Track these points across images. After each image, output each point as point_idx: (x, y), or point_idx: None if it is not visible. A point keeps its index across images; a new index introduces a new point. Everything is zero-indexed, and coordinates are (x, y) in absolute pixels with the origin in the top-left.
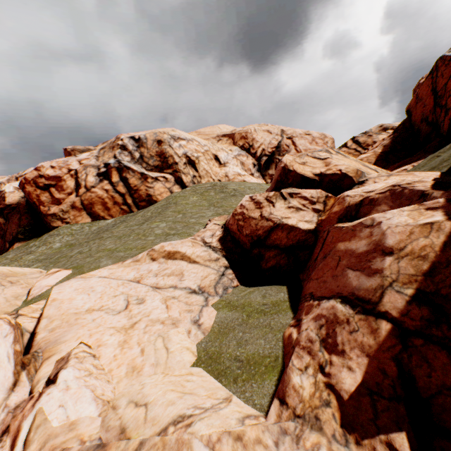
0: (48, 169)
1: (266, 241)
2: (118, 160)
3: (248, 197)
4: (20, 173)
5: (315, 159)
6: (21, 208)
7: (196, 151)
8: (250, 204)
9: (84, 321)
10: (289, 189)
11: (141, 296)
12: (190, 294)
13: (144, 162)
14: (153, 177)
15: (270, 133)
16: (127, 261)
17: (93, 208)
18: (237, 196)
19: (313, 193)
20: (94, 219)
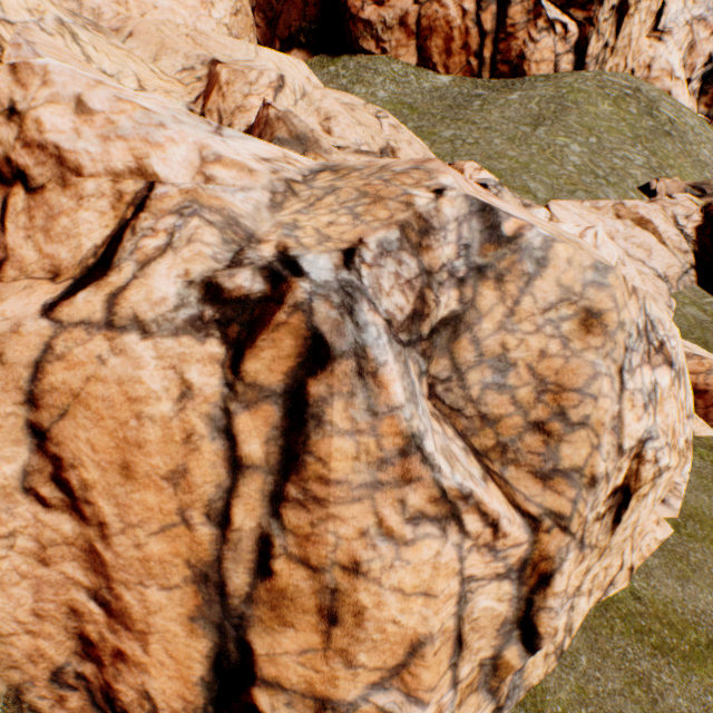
0: None
1: None
2: None
3: None
4: None
5: None
6: None
7: None
8: None
9: None
10: None
11: (621, 258)
12: (656, 278)
13: None
14: (549, 18)
15: None
16: (585, 204)
17: (428, 41)
18: (674, 140)
19: None
20: (420, 63)
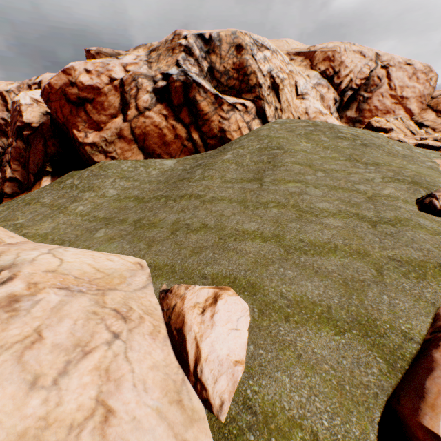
0: (81, 74)
1: None
2: (183, 70)
3: None
4: (33, 79)
5: None
6: (44, 130)
7: (281, 70)
8: None
9: None
10: None
11: None
12: None
13: (214, 78)
14: (229, 103)
15: (364, 56)
16: None
17: (146, 141)
18: (372, 148)
19: None
20: (146, 157)
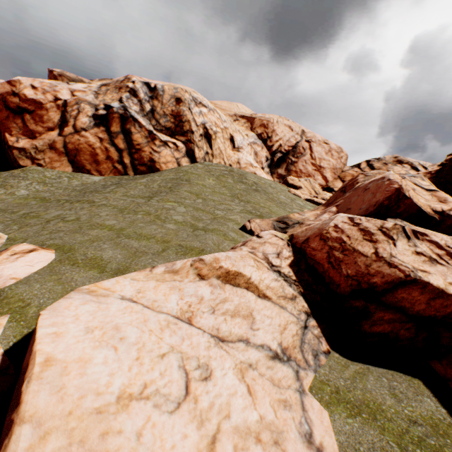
0: (26, 88)
1: (384, 296)
2: (124, 106)
3: (346, 217)
4: None
5: (418, 187)
6: None
7: (216, 124)
8: (352, 229)
9: (120, 444)
10: (398, 220)
11: (203, 358)
12: (273, 362)
13: (154, 118)
14: (163, 140)
15: (292, 130)
16: (157, 269)
17: (78, 157)
18: (260, 193)
19: (448, 240)
20: (76, 170)
